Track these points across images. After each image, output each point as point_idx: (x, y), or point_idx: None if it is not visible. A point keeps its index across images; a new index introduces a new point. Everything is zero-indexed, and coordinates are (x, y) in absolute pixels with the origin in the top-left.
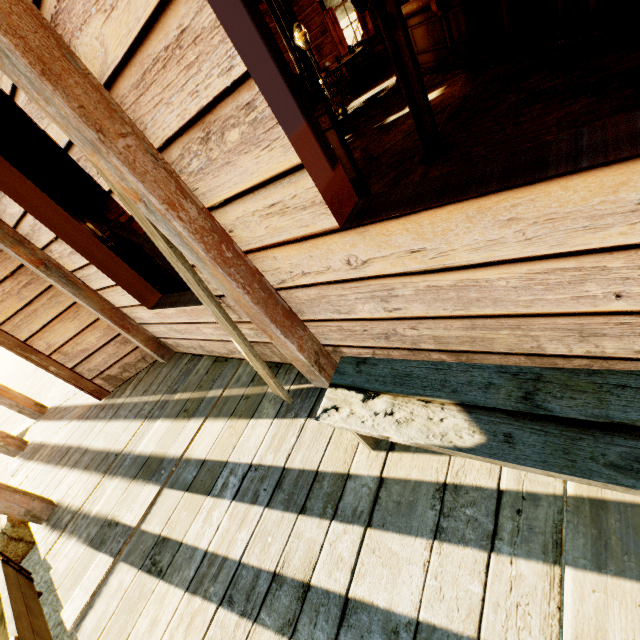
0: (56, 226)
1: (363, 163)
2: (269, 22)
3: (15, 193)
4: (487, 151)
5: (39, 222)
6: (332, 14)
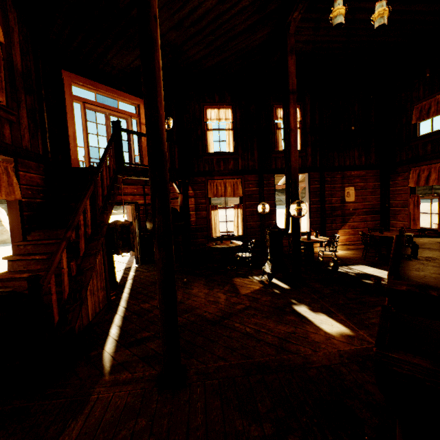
0: (13, 228)
1: (216, 317)
2: (358, 181)
3: (11, 211)
4: (123, 437)
5: (10, 223)
6: (417, 199)
